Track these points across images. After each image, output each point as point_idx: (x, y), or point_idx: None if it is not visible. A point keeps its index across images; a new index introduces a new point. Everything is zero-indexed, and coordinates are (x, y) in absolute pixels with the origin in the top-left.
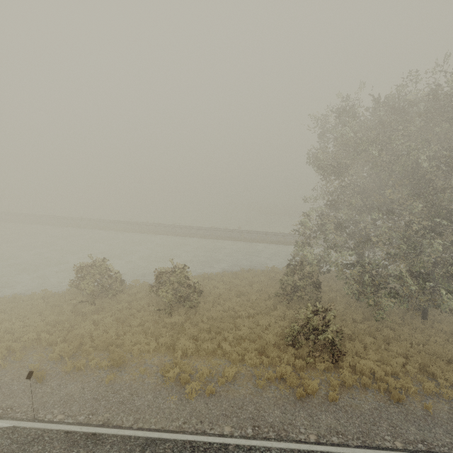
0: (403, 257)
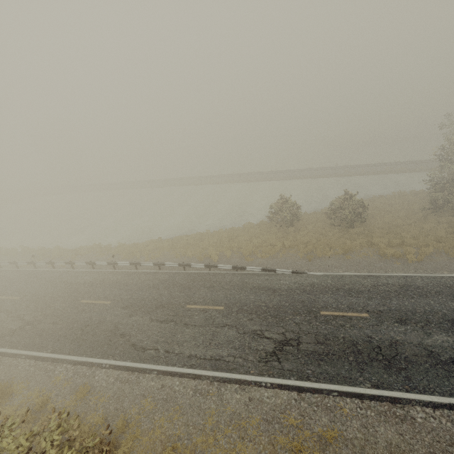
0: None
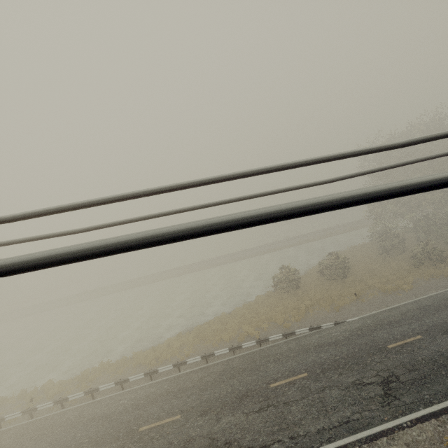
0: (445, 206)
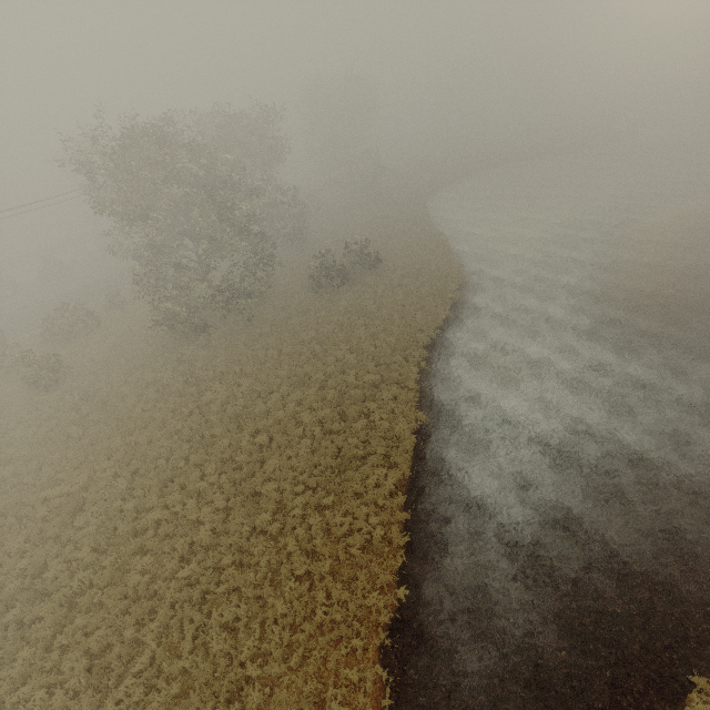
0: None
